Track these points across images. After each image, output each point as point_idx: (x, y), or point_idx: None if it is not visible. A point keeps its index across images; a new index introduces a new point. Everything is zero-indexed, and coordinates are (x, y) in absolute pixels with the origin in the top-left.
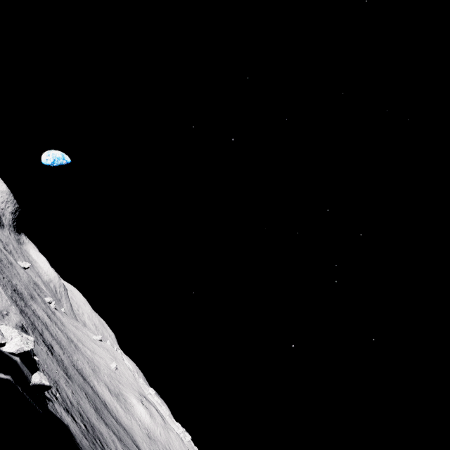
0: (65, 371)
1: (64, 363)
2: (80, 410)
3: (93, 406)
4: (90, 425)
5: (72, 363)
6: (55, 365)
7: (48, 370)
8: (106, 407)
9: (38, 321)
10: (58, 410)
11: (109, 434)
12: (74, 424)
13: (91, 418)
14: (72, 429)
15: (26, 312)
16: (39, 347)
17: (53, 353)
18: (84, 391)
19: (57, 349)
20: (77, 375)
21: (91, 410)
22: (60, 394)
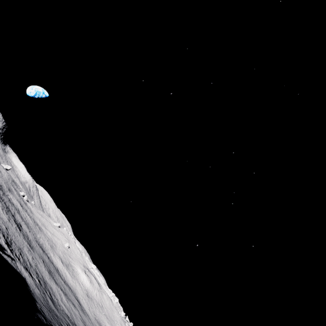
0: (28, 243)
1: (29, 238)
2: (37, 271)
3: (47, 269)
4: (43, 281)
5: (35, 239)
6: (22, 238)
7: (15, 240)
8: (58, 272)
9: (12, 207)
10: (18, 267)
11: (57, 290)
12: (30, 278)
13: (44, 277)
14: (28, 281)
15: (3, 199)
16: (10, 224)
17: (21, 229)
18: (42, 258)
19: (24, 228)
20: (38, 247)
21: (45, 272)
22: (22, 257)
